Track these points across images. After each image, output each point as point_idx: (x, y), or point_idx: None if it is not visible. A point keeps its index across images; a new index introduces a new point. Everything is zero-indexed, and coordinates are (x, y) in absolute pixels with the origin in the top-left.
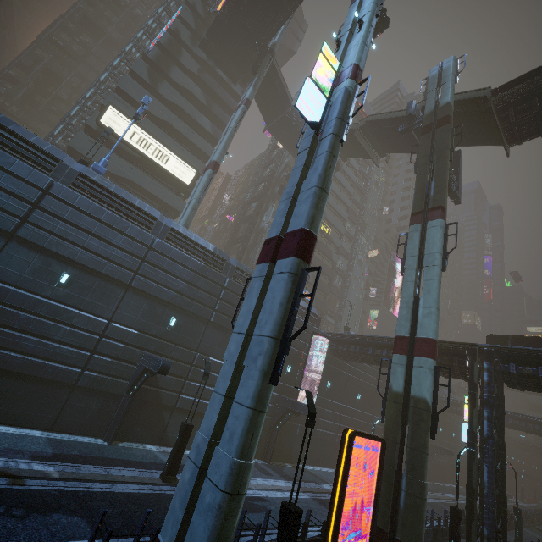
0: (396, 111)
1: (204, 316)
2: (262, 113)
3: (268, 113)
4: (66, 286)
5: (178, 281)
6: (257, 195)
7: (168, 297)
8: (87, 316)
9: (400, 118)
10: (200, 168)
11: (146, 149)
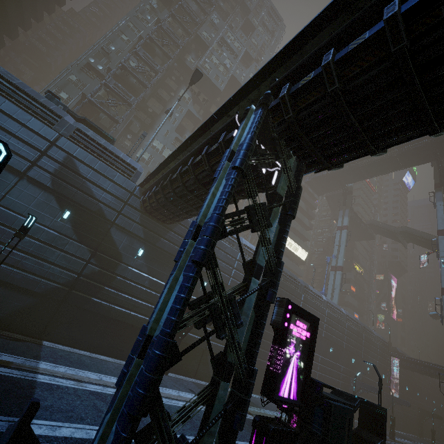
0: (428, 233)
1: (360, 356)
2: (332, 210)
3: (335, 211)
4: (331, 353)
5: (353, 341)
6: (320, 250)
7: (352, 350)
8: (338, 365)
9: (433, 241)
10: (306, 249)
11: (290, 247)
